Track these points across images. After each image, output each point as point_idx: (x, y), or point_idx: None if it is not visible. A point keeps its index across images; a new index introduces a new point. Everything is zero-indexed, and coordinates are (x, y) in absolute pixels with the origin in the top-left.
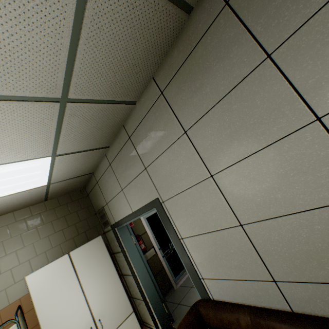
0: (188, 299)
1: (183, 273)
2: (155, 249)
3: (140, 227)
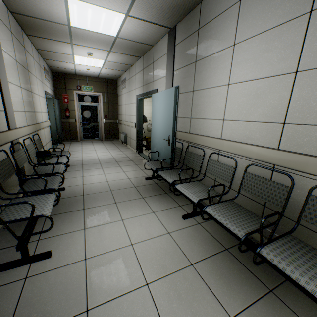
0: (74, 144)
1: (90, 140)
2: (76, 120)
3: (73, 106)
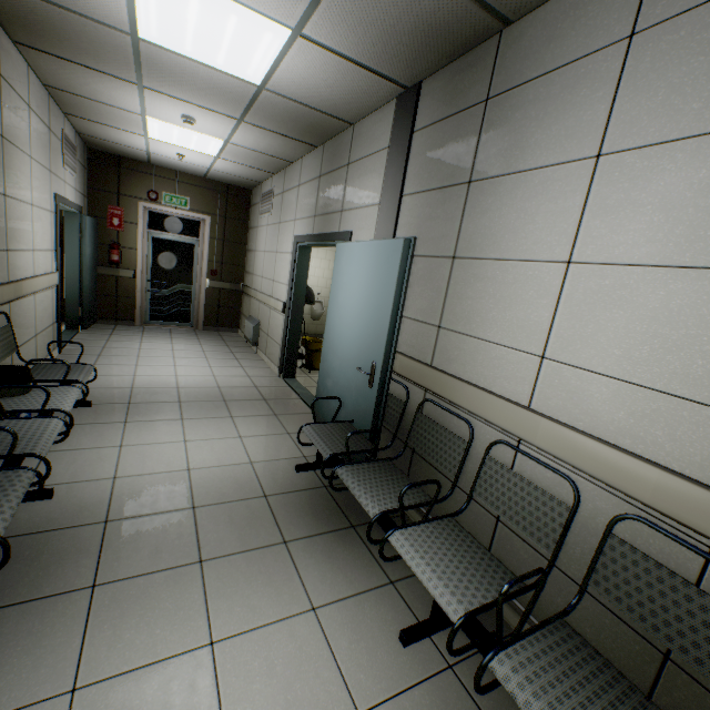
0: (122, 332)
1: (165, 325)
2: (137, 274)
3: (132, 239)
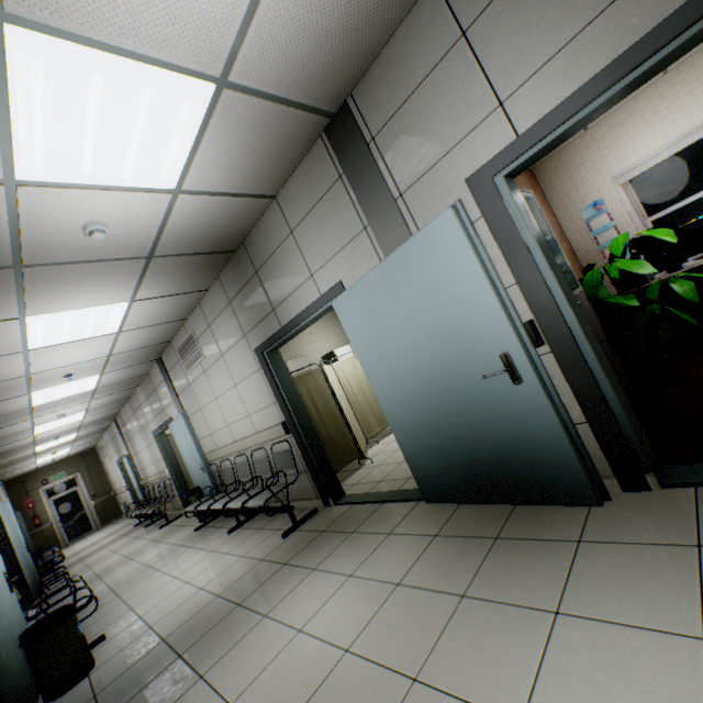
0: None
1: (80, 538)
2: (53, 522)
3: (43, 508)
